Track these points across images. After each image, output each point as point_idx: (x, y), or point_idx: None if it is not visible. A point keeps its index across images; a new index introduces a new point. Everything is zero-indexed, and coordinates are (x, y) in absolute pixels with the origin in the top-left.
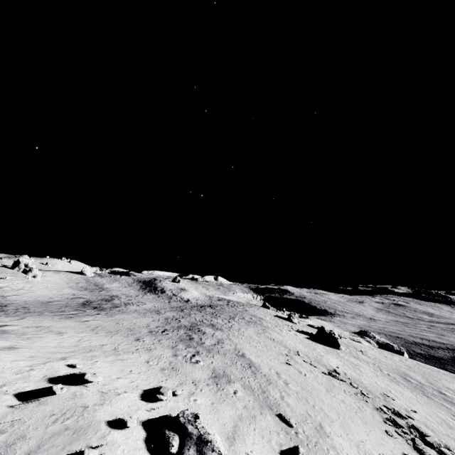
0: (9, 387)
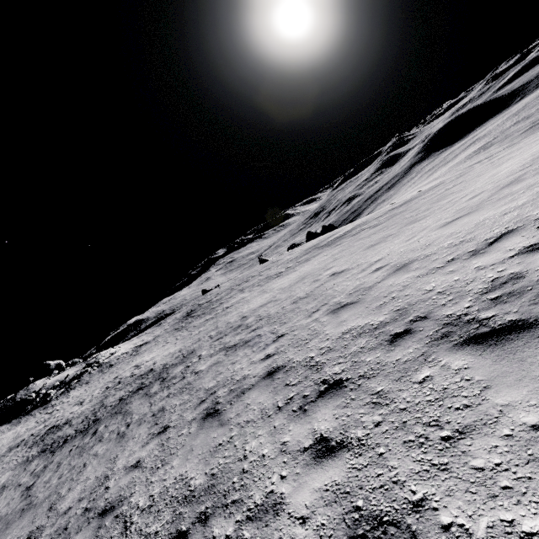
0: None
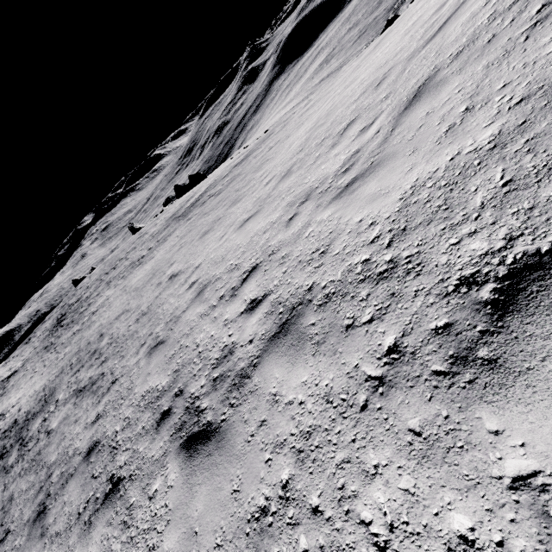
0: None
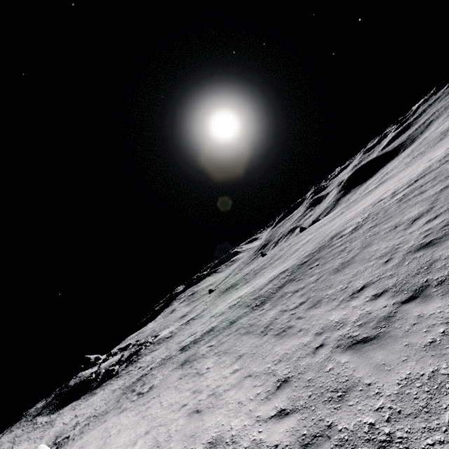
0: None
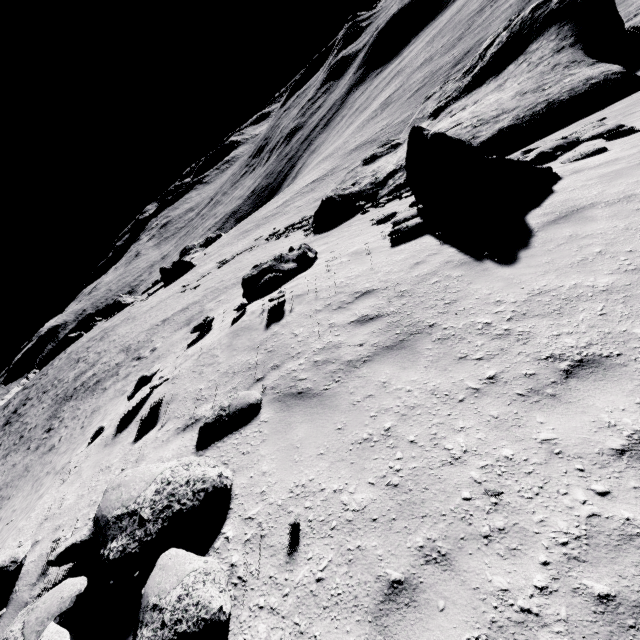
0: (113, 460)
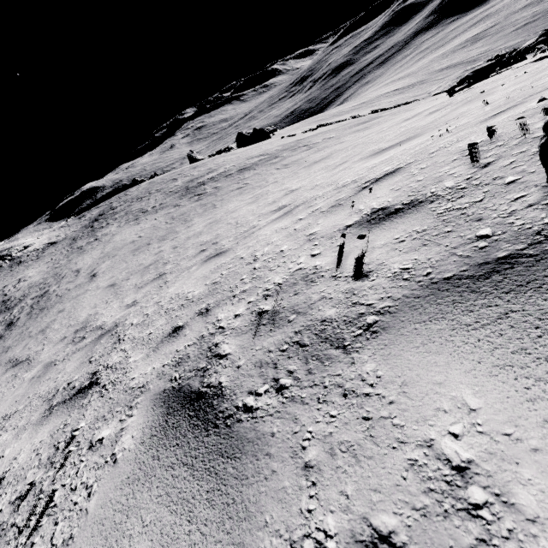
0: None
